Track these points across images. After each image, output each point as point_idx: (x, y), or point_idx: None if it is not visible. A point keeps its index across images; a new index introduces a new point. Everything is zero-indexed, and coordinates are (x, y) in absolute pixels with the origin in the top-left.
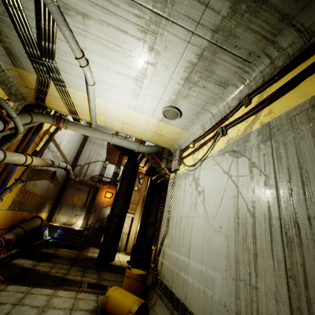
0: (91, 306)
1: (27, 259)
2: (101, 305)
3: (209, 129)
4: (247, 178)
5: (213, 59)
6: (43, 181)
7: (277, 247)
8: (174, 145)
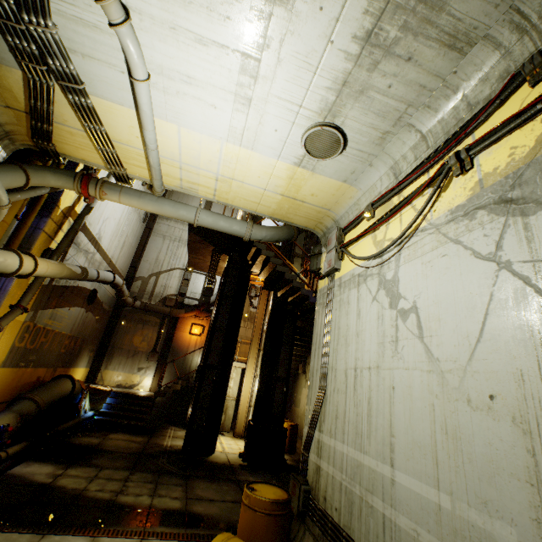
0: None
1: (43, 463)
2: None
3: (416, 168)
4: None
5: None
6: (71, 310)
7: None
8: (324, 222)
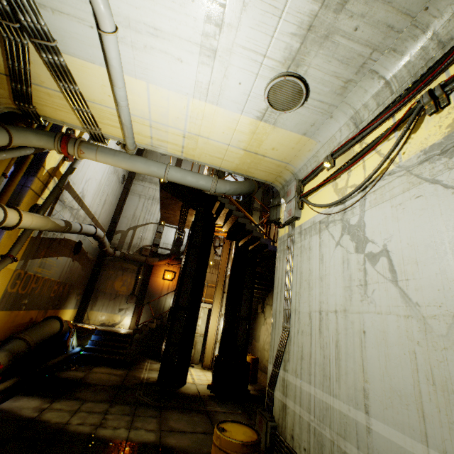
0: None
1: (31, 397)
2: None
3: (380, 114)
4: None
5: None
6: (59, 259)
7: None
8: (282, 176)
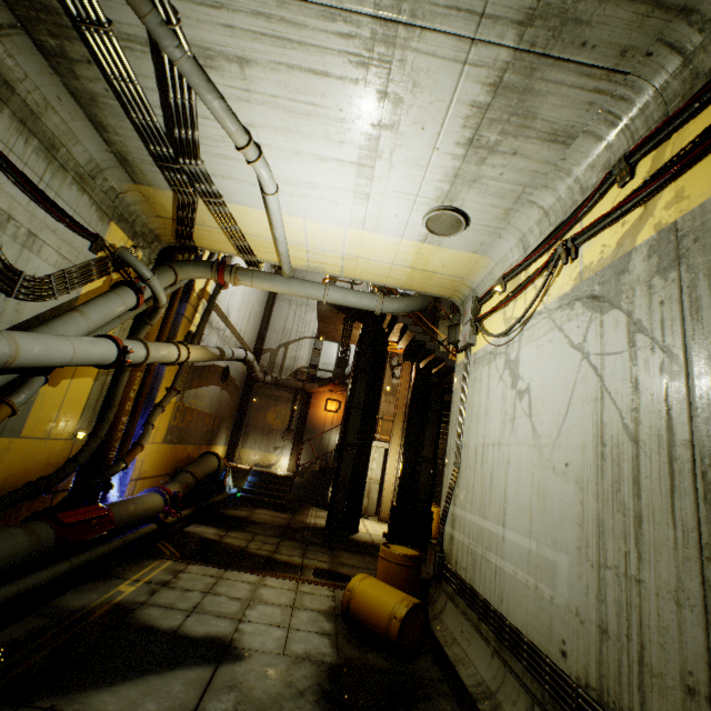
0: (324, 605)
1: (208, 526)
2: (342, 603)
3: (538, 246)
4: (623, 358)
5: (530, 85)
6: (209, 389)
7: (683, 503)
8: (460, 291)
